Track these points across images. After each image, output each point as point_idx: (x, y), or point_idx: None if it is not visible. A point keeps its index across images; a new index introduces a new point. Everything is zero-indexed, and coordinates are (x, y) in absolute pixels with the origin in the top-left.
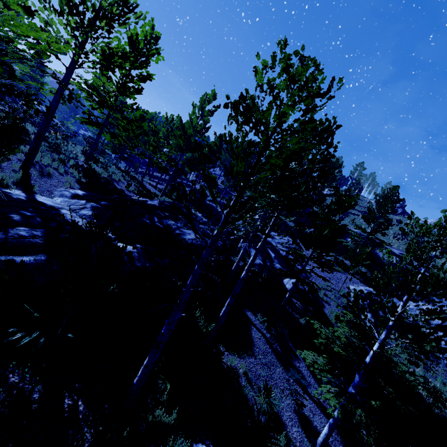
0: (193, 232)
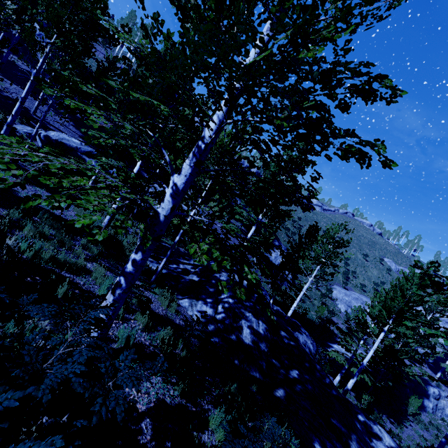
0: (301, 335)
